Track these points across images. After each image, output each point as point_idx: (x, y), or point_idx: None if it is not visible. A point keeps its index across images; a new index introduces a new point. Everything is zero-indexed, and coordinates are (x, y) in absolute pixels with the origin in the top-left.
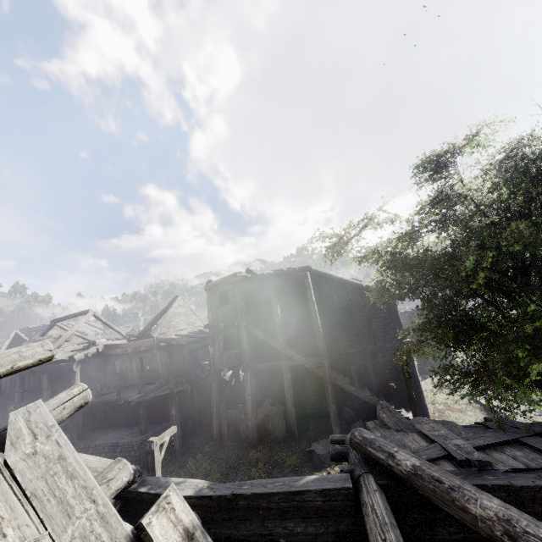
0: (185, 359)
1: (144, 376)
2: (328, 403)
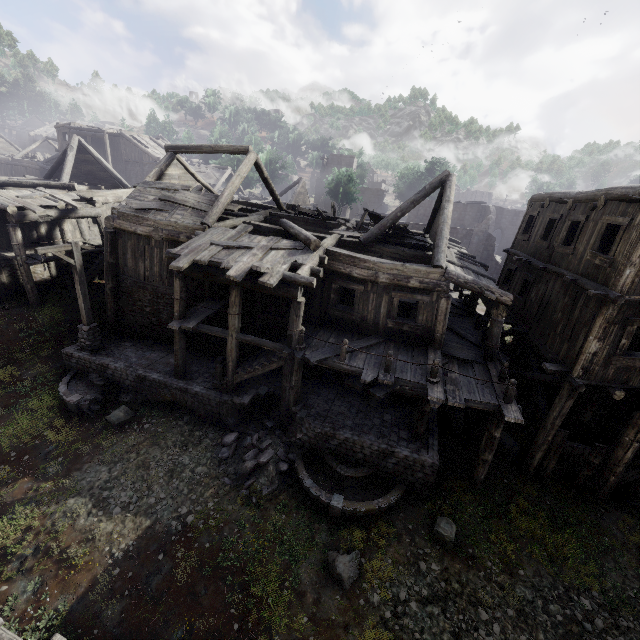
0: (496, 329)
1: (399, 330)
2: None
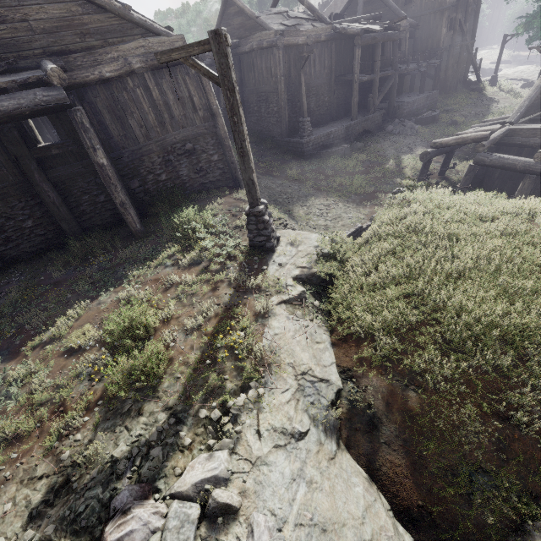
0: (418, 42)
1: None
2: (467, 70)
